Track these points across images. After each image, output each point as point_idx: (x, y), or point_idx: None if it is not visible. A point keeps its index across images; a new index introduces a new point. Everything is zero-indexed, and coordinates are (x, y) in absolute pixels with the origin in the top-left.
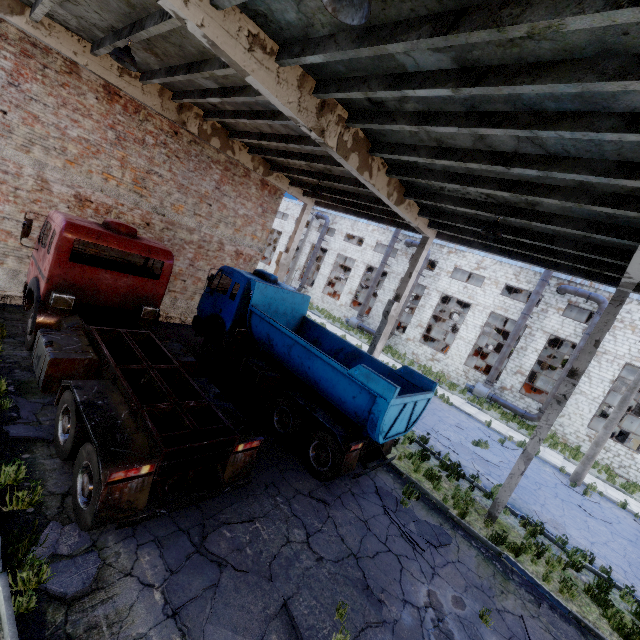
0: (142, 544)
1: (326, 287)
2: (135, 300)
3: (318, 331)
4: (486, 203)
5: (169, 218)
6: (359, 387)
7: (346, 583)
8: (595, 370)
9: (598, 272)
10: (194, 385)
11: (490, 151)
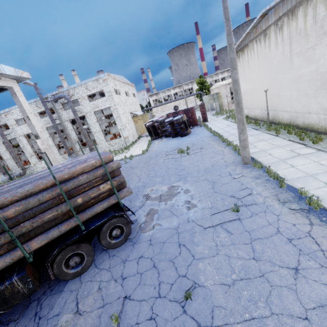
0: None
1: None
2: None
3: None
4: None
5: None
6: None
7: None
8: (90, 122)
9: None
10: None
11: None
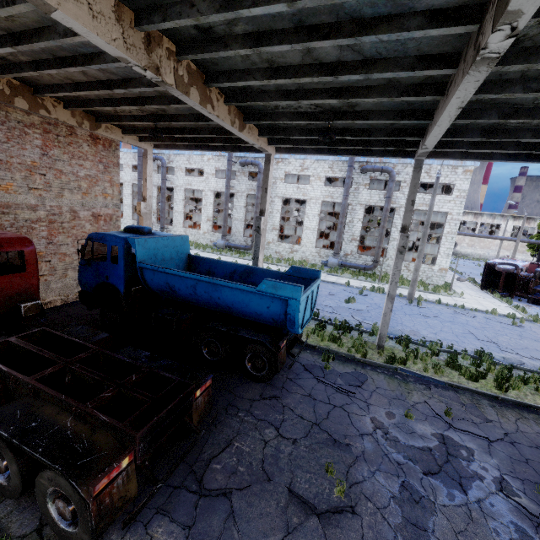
0: (148, 522)
1: (184, 221)
2: (7, 302)
3: (207, 263)
4: (316, 113)
5: (0, 201)
6: (270, 298)
7: (321, 447)
8: (398, 221)
9: (400, 150)
10: (124, 359)
11: (317, 64)
